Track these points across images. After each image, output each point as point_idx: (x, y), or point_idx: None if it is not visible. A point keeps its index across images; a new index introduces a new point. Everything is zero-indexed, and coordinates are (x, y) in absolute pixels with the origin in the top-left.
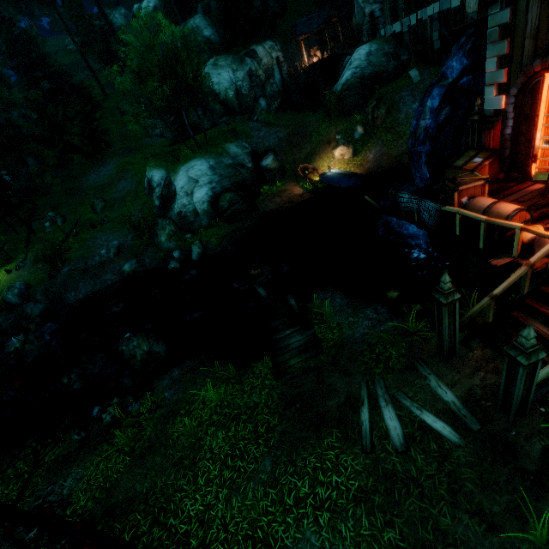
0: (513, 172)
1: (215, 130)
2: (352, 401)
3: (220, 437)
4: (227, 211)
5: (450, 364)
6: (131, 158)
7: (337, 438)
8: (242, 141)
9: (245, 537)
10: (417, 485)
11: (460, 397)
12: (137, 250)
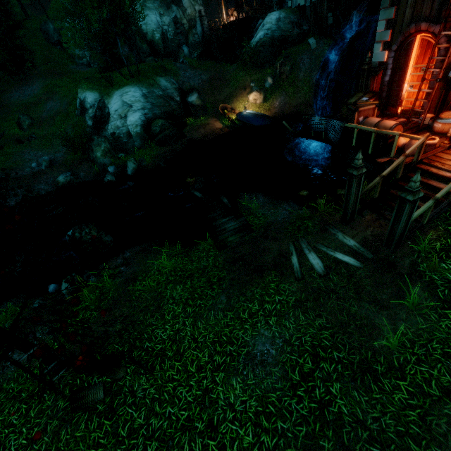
0: (386, 111)
1: (146, 64)
2: (284, 254)
3: (179, 289)
4: (159, 135)
5: (350, 226)
6: (59, 81)
7: (276, 276)
8: (170, 78)
9: (213, 342)
10: (335, 292)
11: (358, 242)
12: (72, 163)
